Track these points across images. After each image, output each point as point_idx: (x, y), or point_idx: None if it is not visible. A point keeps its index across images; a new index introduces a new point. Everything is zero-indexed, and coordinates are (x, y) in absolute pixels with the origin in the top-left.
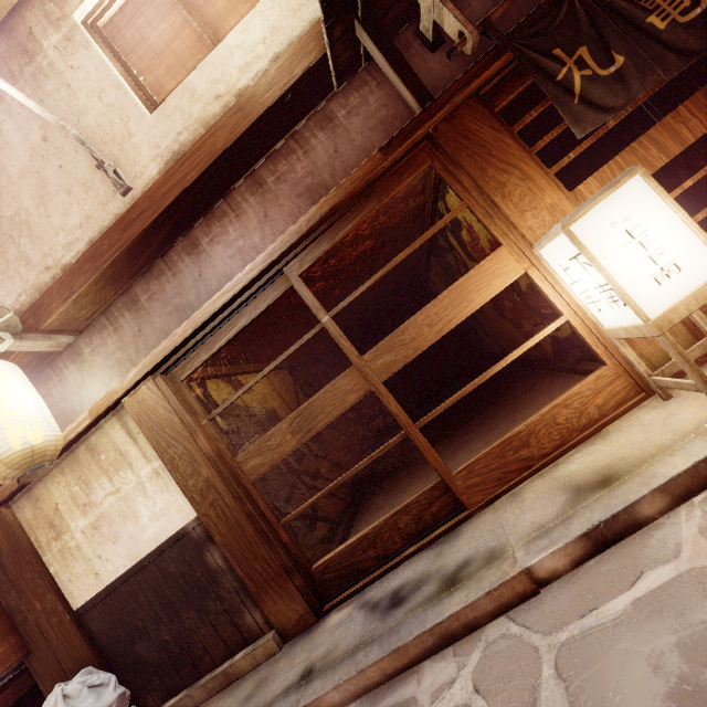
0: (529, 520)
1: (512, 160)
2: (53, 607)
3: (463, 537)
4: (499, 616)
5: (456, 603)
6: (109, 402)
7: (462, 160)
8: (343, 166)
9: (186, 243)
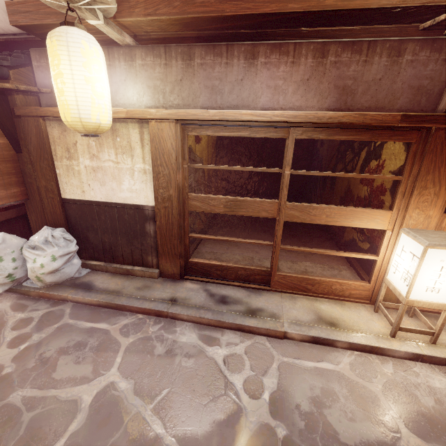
0: (295, 314)
1: (443, 181)
2: (52, 189)
3: (263, 297)
4: (263, 336)
5: (252, 323)
6: (143, 116)
7: (426, 159)
8: (374, 93)
9: (249, 49)
